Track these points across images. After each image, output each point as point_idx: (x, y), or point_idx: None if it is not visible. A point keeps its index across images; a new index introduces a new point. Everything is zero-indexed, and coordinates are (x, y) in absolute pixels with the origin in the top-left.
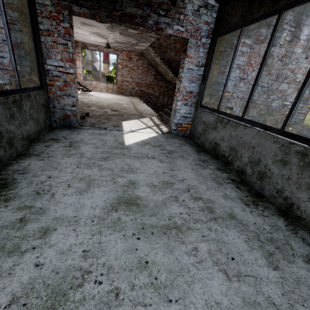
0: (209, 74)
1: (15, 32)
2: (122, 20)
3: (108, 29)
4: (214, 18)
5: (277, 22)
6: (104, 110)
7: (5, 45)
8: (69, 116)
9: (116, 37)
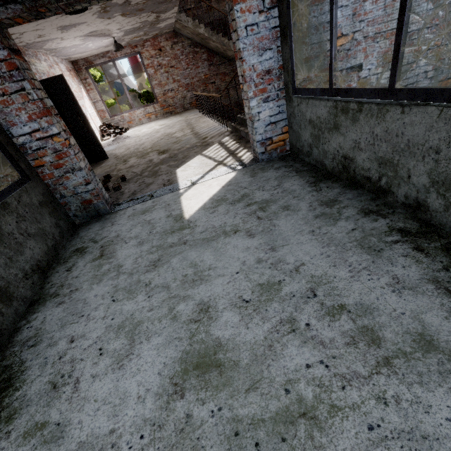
0: (292, 17)
1: None
2: None
3: (102, 17)
4: None
5: None
6: (148, 157)
7: None
8: (89, 200)
9: (121, 25)
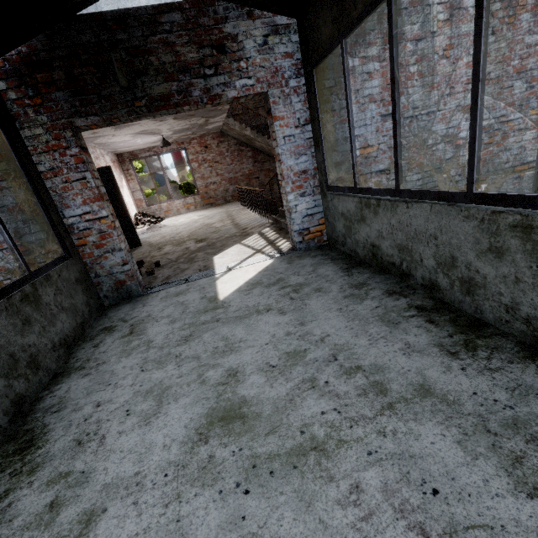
0: (323, 132)
1: (9, 190)
2: (153, 108)
3: (155, 120)
4: (297, 42)
5: (389, 12)
6: (185, 245)
7: (2, 214)
8: (123, 281)
9: (171, 126)
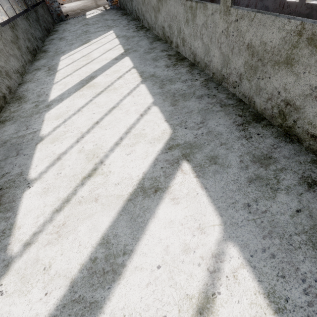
0: None
1: None
2: None
3: None
4: None
5: None
6: (76, 11)
7: None
8: (59, 14)
9: None
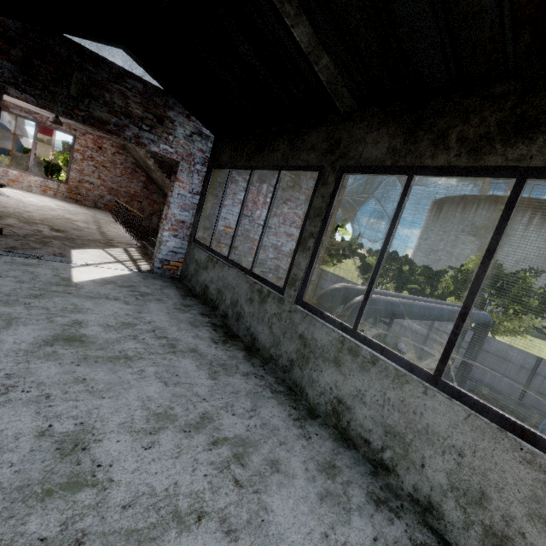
0: (205, 205)
1: None
2: (88, 122)
3: None
4: (210, 148)
5: (250, 176)
6: (36, 227)
7: None
8: None
9: None
